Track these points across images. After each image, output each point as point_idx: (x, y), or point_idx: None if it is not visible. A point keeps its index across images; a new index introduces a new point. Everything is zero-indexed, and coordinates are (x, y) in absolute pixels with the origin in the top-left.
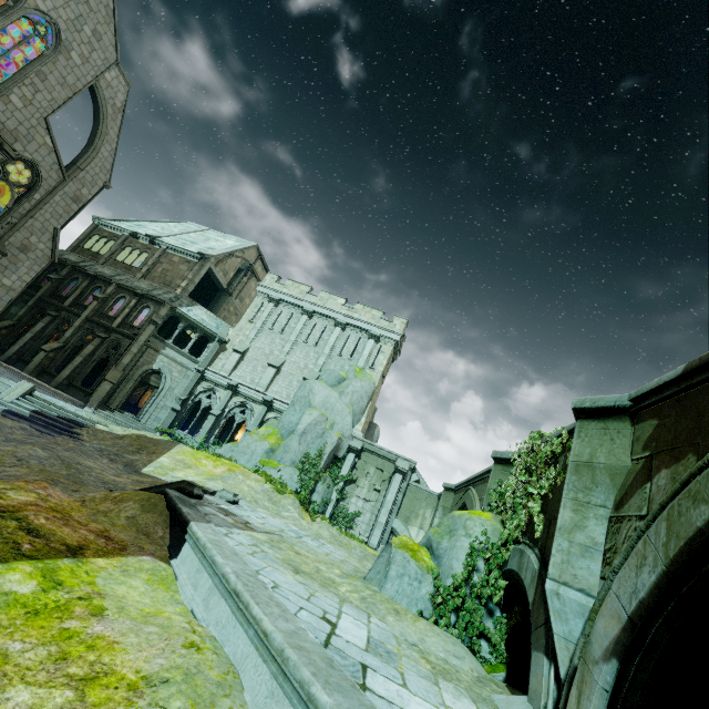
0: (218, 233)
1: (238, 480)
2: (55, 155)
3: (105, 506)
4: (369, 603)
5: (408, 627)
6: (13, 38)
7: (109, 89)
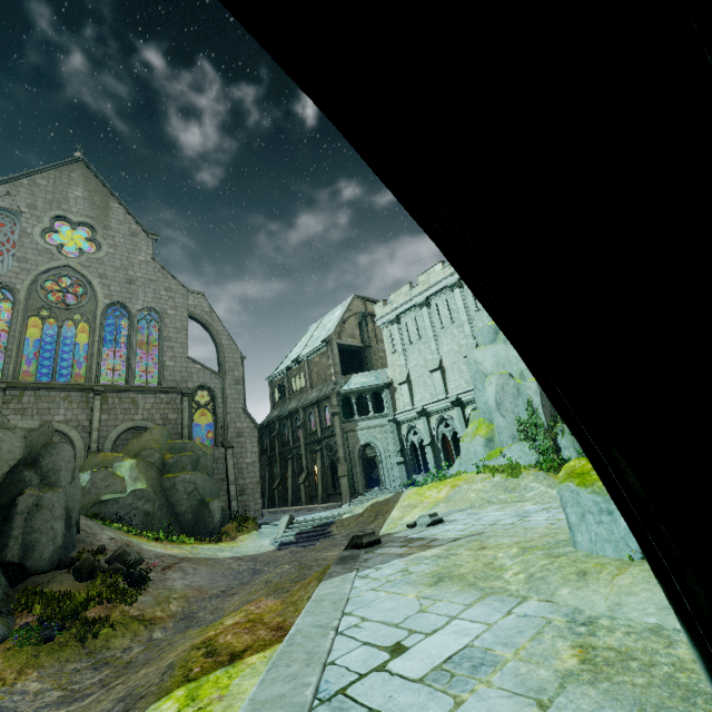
0: (329, 315)
1: (463, 491)
2: (208, 370)
3: (298, 595)
4: (535, 580)
5: (594, 593)
6: (154, 333)
7: (197, 308)
